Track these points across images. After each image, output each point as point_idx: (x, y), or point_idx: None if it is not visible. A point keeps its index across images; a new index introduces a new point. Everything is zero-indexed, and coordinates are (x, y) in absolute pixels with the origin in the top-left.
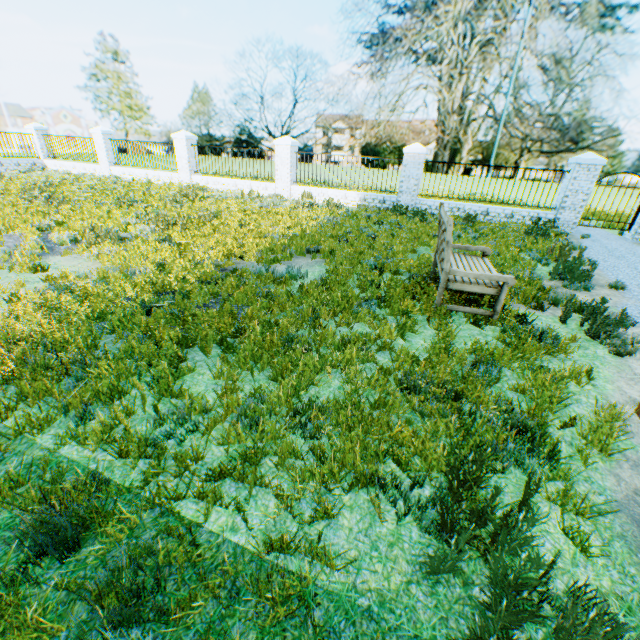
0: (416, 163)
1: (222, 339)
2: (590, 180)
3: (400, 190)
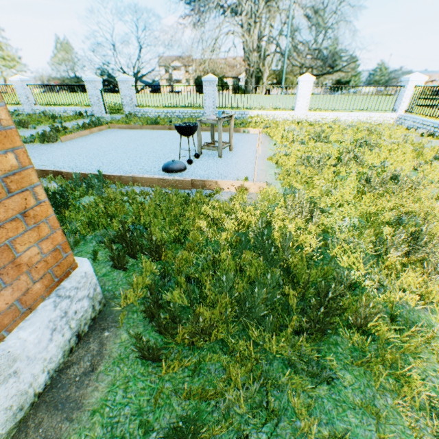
0: (20, 87)
1: None
2: (94, 89)
3: (22, 103)
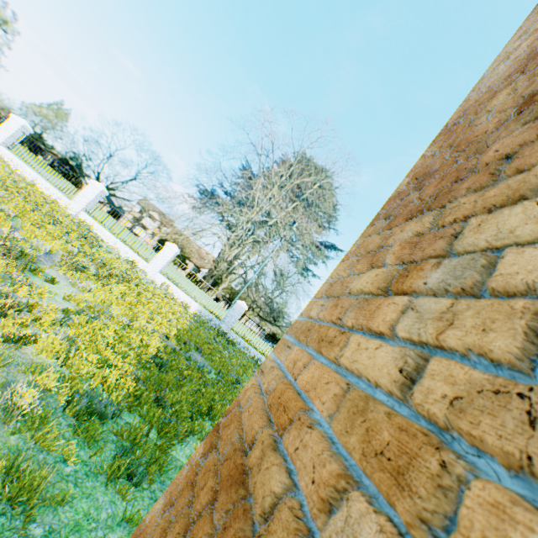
0: (240, 311)
1: (208, 409)
2: None
3: (224, 320)
